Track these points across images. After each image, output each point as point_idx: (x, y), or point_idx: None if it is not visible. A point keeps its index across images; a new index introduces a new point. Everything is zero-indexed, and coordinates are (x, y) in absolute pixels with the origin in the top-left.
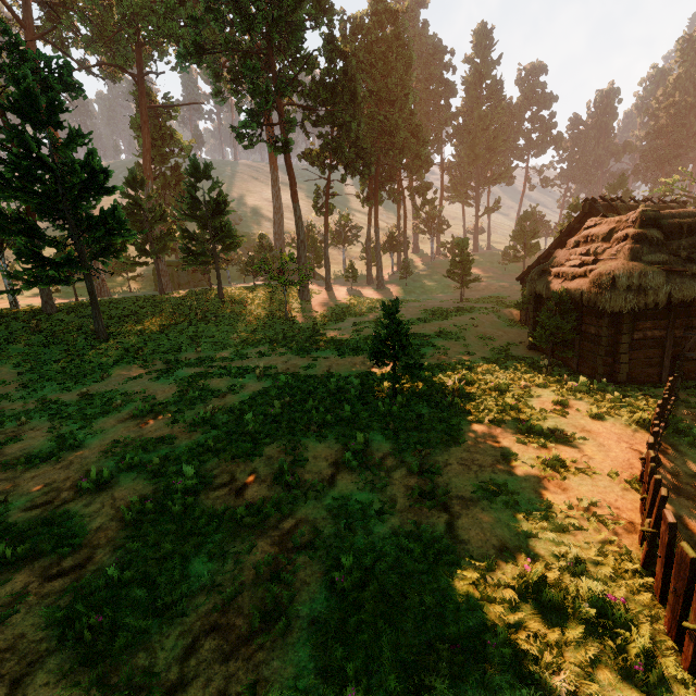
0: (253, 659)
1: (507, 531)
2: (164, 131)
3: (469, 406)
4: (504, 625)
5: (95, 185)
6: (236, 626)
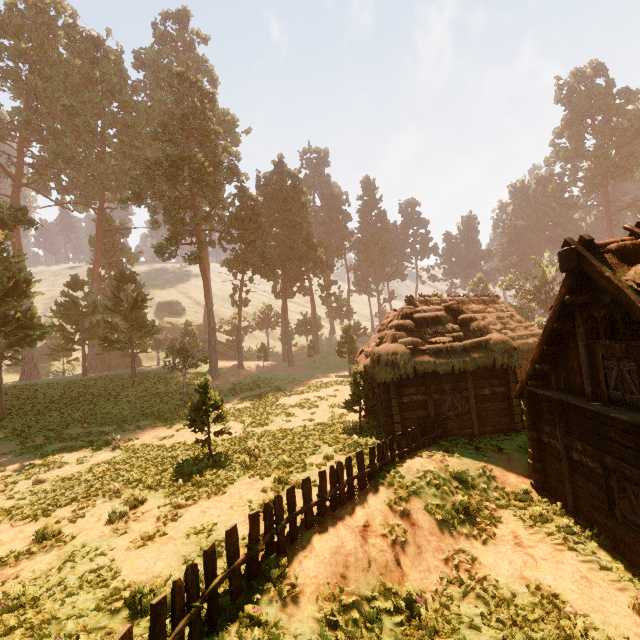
0: None
1: (175, 560)
2: (117, 245)
3: (259, 464)
4: (92, 628)
5: (17, 291)
6: None
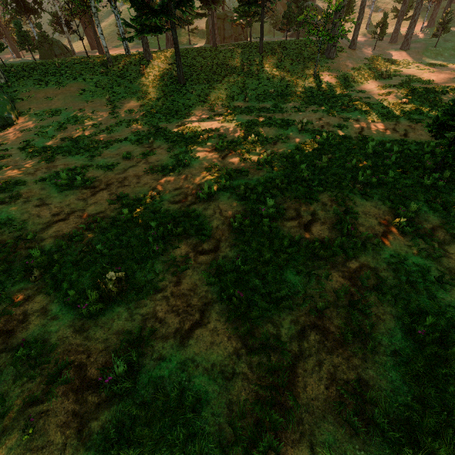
0: (351, 361)
1: None
2: None
3: None
4: None
5: None
6: (330, 331)
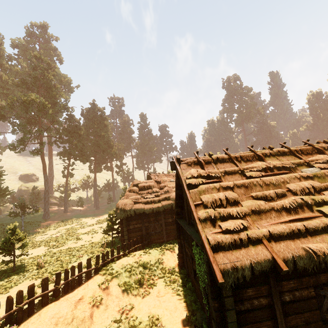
0: None
1: None
2: None
3: (41, 271)
4: None
5: None
6: None
